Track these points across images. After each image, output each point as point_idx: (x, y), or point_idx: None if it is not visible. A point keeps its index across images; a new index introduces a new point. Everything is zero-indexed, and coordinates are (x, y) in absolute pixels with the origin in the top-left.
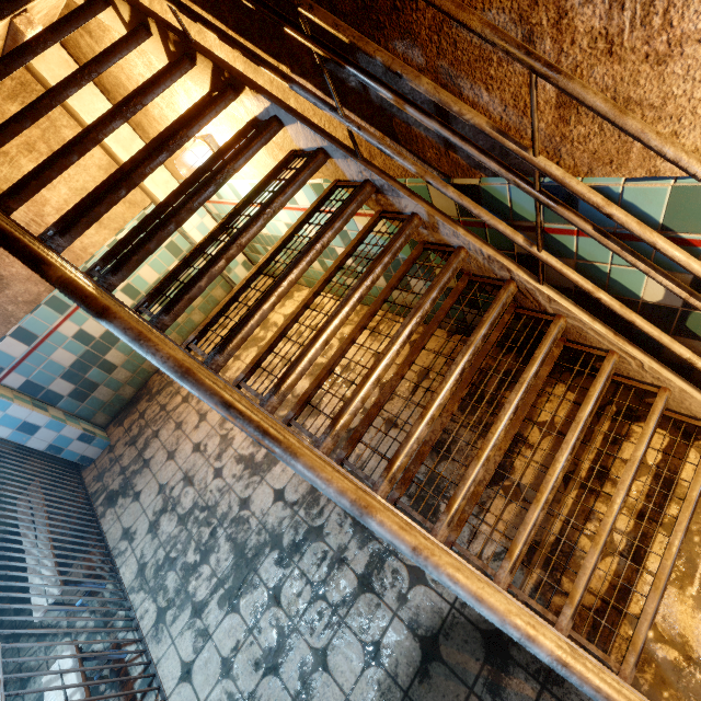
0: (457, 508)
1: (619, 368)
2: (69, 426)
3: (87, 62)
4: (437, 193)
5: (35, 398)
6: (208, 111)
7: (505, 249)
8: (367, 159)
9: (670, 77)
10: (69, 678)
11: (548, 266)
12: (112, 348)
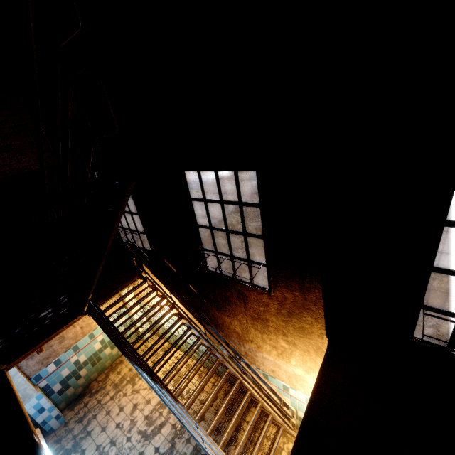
0: (220, 446)
1: (263, 406)
2: (55, 409)
3: (150, 309)
4: (225, 351)
5: (45, 392)
6: (175, 324)
7: (239, 368)
8: (210, 342)
9: (257, 358)
10: None
11: (247, 375)
12: (84, 368)
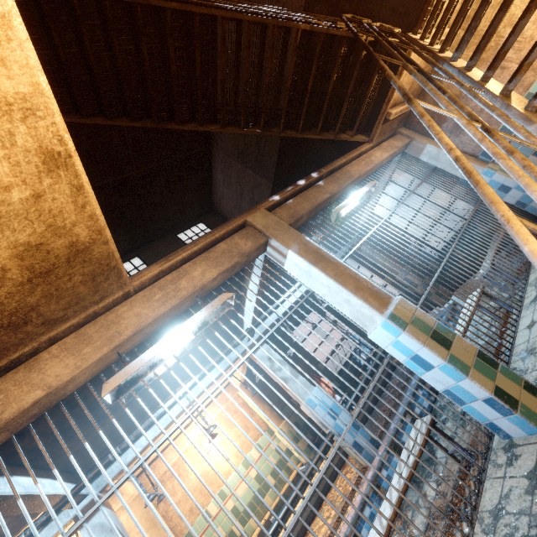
0: None
1: None
2: None
3: None
4: None
5: None
6: None
7: None
8: None
9: None
10: (474, 297)
11: None
12: None
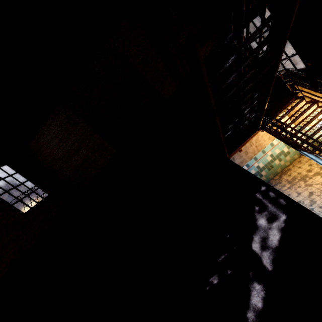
0: None
1: None
2: None
3: (313, 117)
4: None
5: None
6: None
7: None
8: None
9: None
10: None
11: None
12: (263, 171)
